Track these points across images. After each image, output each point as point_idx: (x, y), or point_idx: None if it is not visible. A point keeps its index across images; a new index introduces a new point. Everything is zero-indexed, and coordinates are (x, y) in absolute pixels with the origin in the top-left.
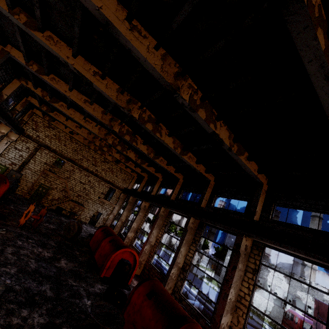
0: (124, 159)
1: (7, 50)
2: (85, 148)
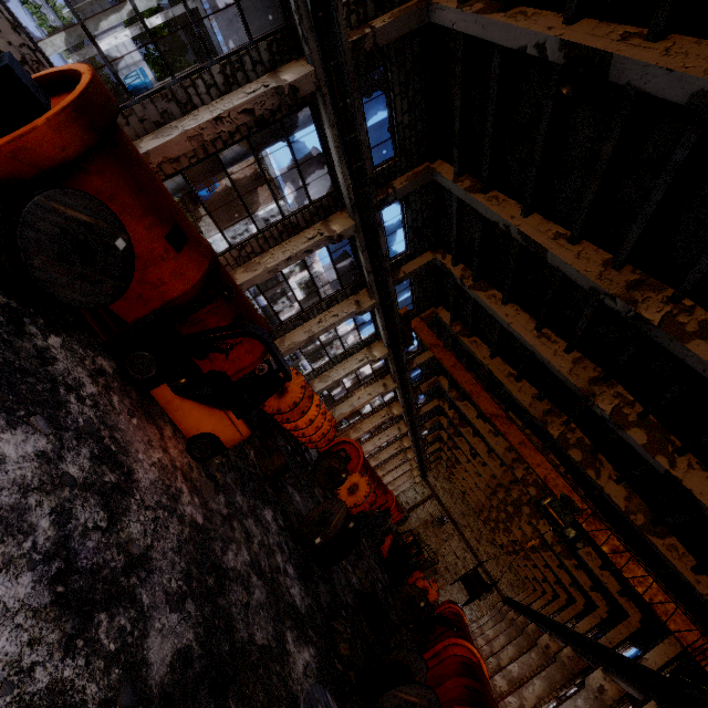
0: (512, 547)
1: (441, 432)
2: (473, 515)
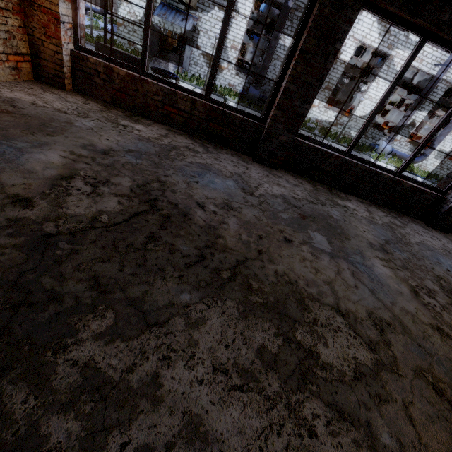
0: None
1: None
2: None
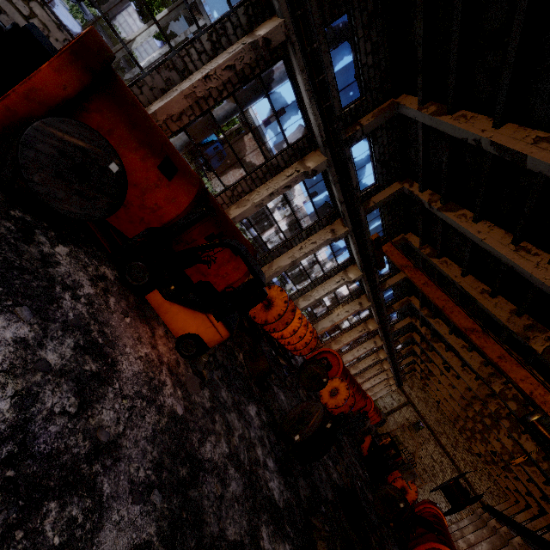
0: (490, 457)
1: (414, 347)
2: (448, 423)
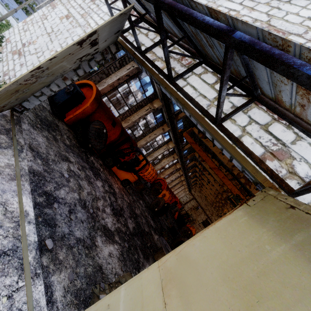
0: None
1: (196, 173)
2: (210, 205)
